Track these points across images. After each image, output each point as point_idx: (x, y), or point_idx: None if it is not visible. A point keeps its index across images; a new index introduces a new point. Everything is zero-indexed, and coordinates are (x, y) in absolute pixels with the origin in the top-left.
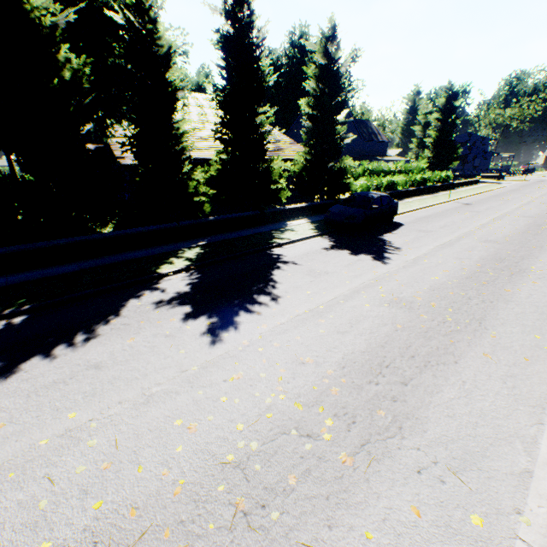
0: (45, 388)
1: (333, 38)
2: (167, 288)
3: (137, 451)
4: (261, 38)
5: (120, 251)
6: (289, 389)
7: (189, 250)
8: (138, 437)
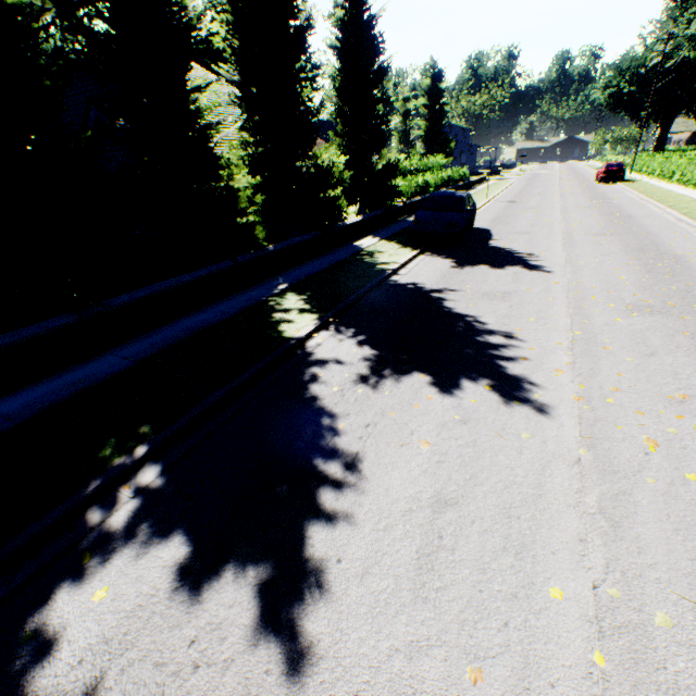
0: (428, 572)
1: None
2: (338, 357)
3: None
4: None
5: (165, 320)
6: None
7: (282, 299)
8: None
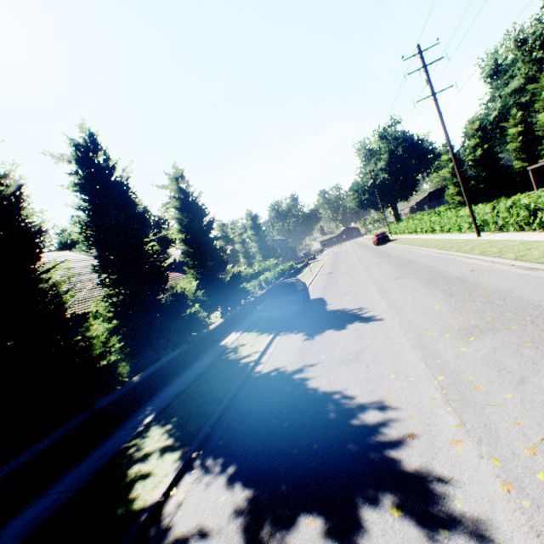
0: None
1: (183, 178)
2: (202, 521)
3: None
4: (126, 176)
5: None
6: None
7: (144, 439)
8: None
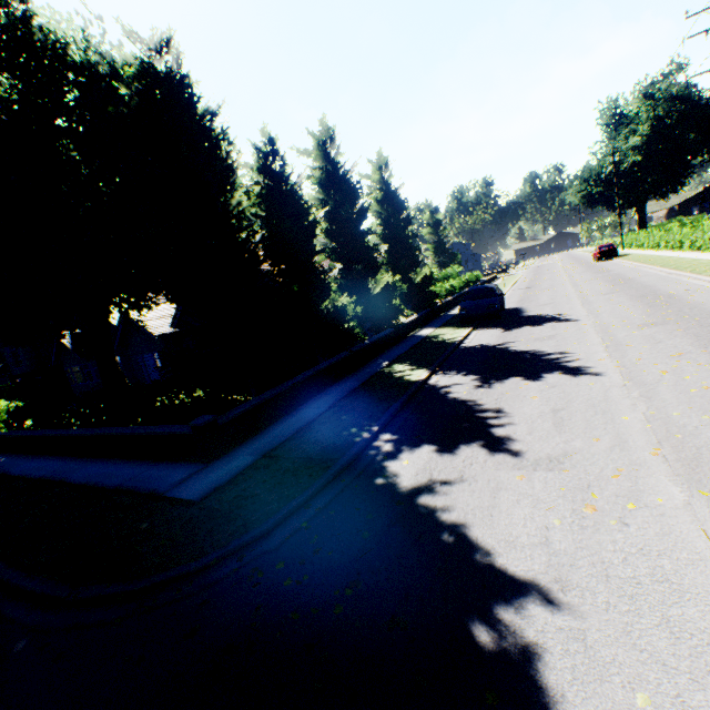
0: (561, 426)
1: (386, 167)
2: (455, 382)
3: (709, 403)
4: (351, 170)
5: (321, 391)
6: (705, 362)
7: (392, 368)
8: (692, 402)
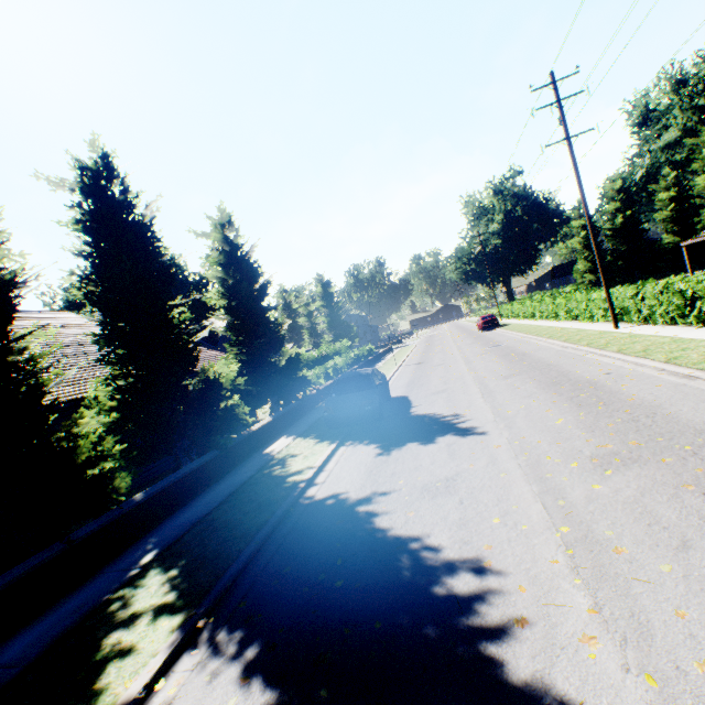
0: None
1: (231, 225)
2: None
3: None
4: (150, 216)
5: None
6: None
7: (136, 589)
8: None
